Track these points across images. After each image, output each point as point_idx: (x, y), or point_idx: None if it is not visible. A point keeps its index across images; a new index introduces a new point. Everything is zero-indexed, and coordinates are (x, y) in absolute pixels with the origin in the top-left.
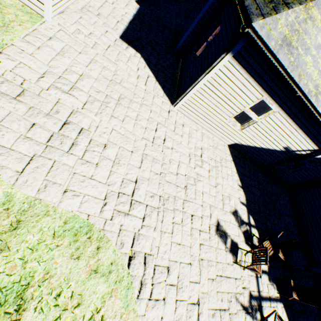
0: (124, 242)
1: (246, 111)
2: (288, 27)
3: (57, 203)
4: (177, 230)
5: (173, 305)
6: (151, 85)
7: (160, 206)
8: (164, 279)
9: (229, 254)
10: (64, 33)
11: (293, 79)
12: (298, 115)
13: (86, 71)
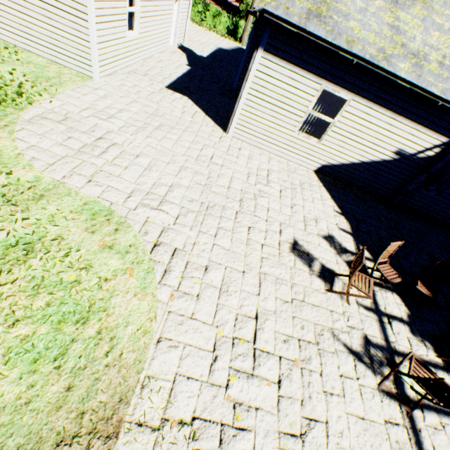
0: (149, 232)
1: (311, 112)
2: (310, 2)
3: (80, 189)
4: (224, 237)
5: (213, 307)
6: (199, 118)
7: (201, 211)
8: (201, 278)
9: (318, 279)
10: (110, 86)
11: (341, 48)
12: (382, 95)
13: (126, 108)
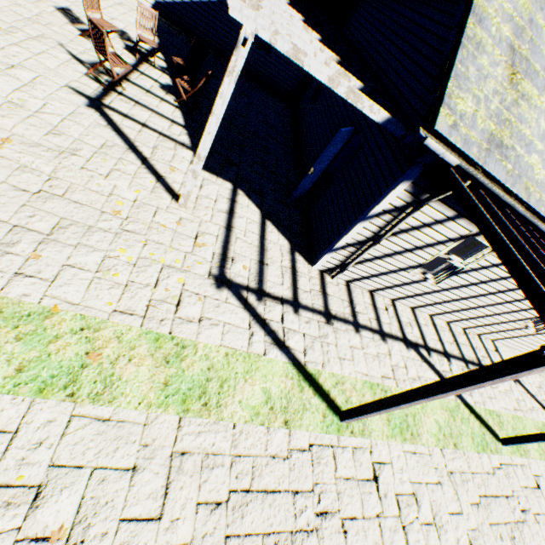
0: None
1: None
2: None
3: None
4: None
5: None
6: None
7: None
8: None
9: (76, 30)
10: None
11: None
12: None
13: None
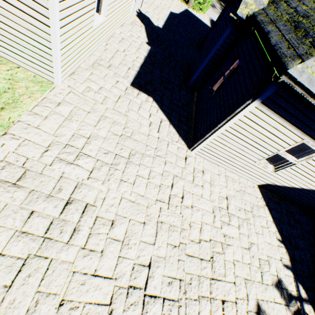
0: None
1: (280, 153)
2: None
3: None
4: None
5: None
6: (165, 129)
7: (181, 296)
8: None
9: None
10: (74, 94)
11: None
12: None
13: (94, 132)
